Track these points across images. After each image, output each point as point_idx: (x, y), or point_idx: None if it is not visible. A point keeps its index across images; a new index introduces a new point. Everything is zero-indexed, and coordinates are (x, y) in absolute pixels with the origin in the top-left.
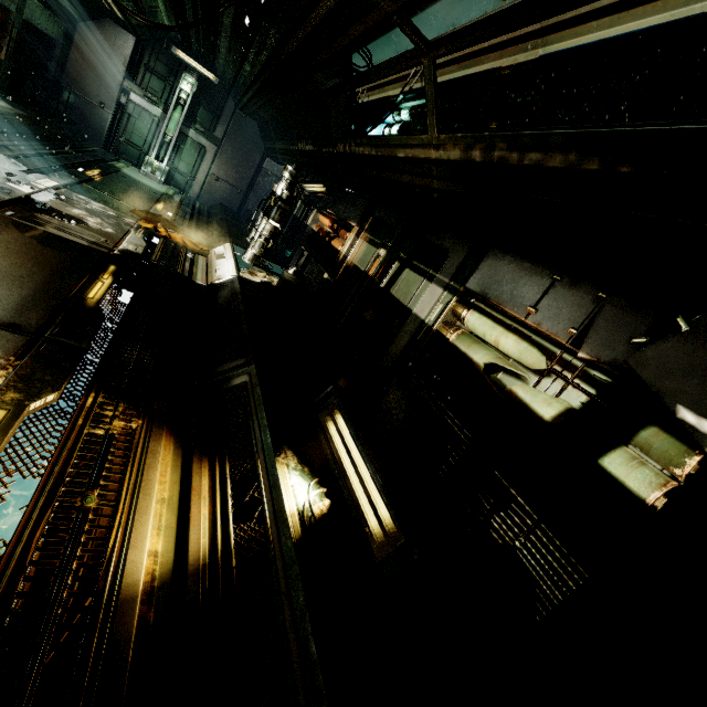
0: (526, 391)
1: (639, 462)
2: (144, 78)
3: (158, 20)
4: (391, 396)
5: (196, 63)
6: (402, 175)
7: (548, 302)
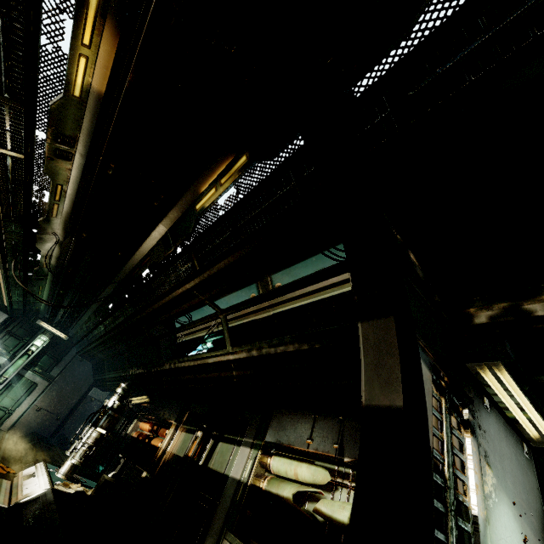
0: (326, 504)
1: None
2: (2, 339)
3: (36, 306)
4: None
5: (54, 328)
6: (212, 373)
7: (316, 432)
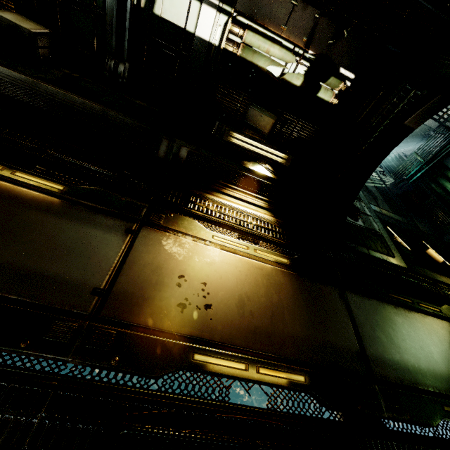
0: (289, 76)
1: (327, 90)
2: None
3: None
4: (252, 111)
5: None
6: None
7: (292, 21)
